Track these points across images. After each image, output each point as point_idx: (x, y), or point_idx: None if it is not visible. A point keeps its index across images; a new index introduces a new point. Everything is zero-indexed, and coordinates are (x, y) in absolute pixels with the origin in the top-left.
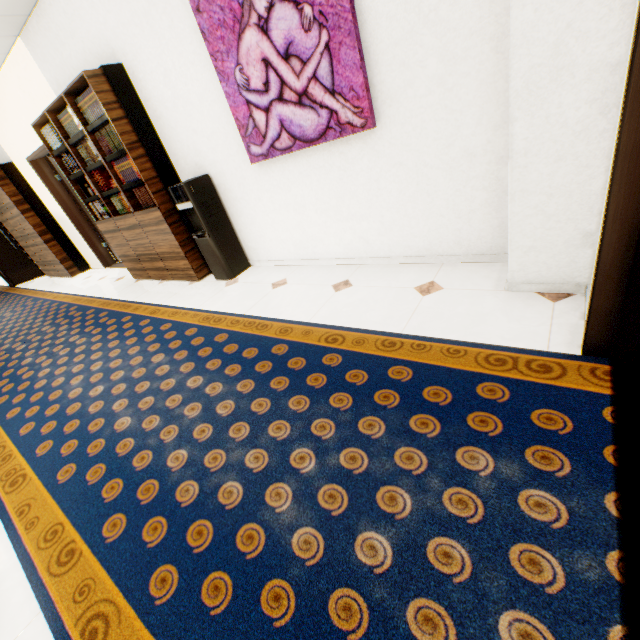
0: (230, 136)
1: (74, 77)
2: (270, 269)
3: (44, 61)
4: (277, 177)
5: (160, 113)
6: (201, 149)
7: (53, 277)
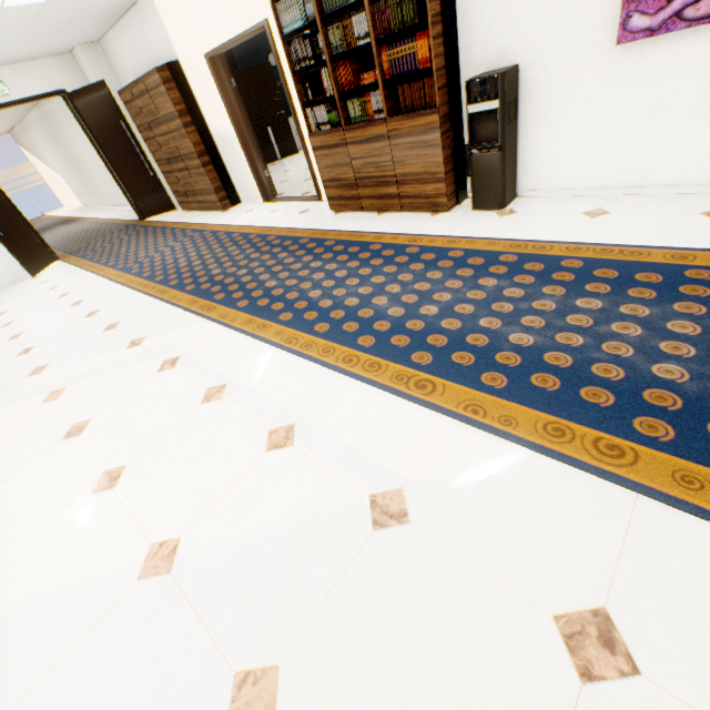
0: (592, 4)
1: None
2: (557, 199)
3: None
4: (645, 66)
5: None
6: (523, 27)
7: (192, 211)
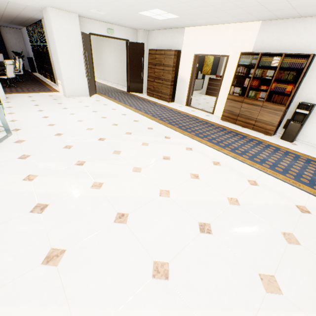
0: None
1: (276, 45)
2: (310, 146)
3: (264, 33)
4: None
5: (314, 76)
6: None
7: (151, 97)
